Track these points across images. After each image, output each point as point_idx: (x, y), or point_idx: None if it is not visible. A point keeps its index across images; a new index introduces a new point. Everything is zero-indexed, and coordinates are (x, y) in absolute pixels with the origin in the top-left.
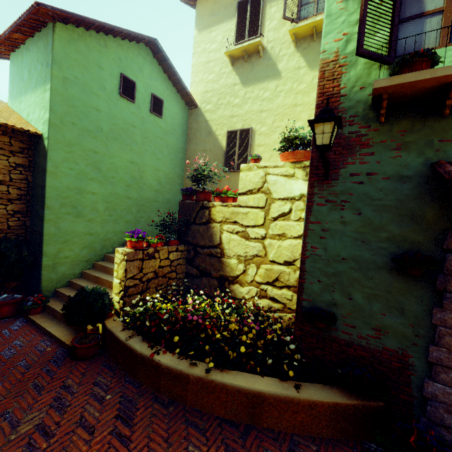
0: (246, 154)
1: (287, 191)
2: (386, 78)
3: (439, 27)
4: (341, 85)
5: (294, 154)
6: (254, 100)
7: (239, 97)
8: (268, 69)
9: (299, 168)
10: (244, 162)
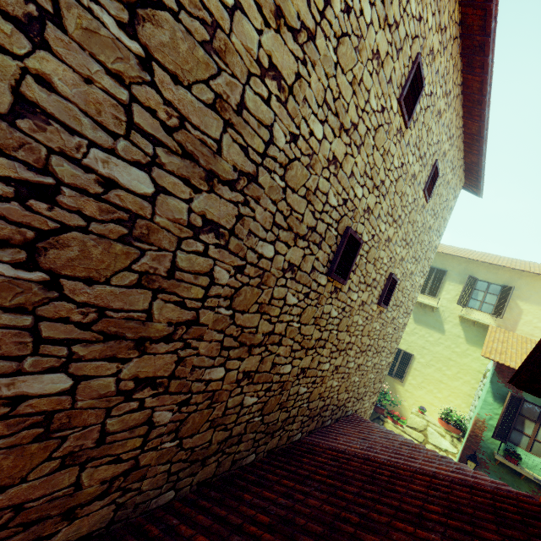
0: (404, 370)
1: (438, 442)
2: (500, 457)
3: (527, 442)
4: (483, 435)
5: (448, 426)
6: (420, 337)
7: (409, 328)
8: (436, 323)
9: (449, 434)
10: (400, 374)
